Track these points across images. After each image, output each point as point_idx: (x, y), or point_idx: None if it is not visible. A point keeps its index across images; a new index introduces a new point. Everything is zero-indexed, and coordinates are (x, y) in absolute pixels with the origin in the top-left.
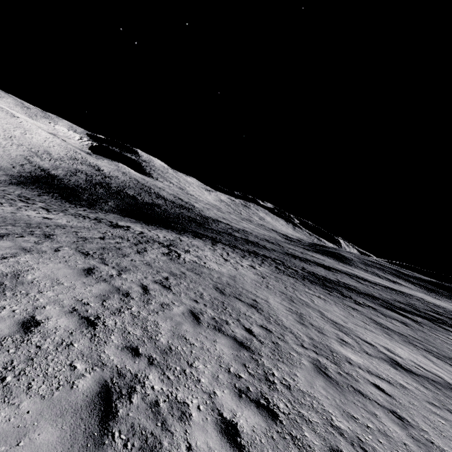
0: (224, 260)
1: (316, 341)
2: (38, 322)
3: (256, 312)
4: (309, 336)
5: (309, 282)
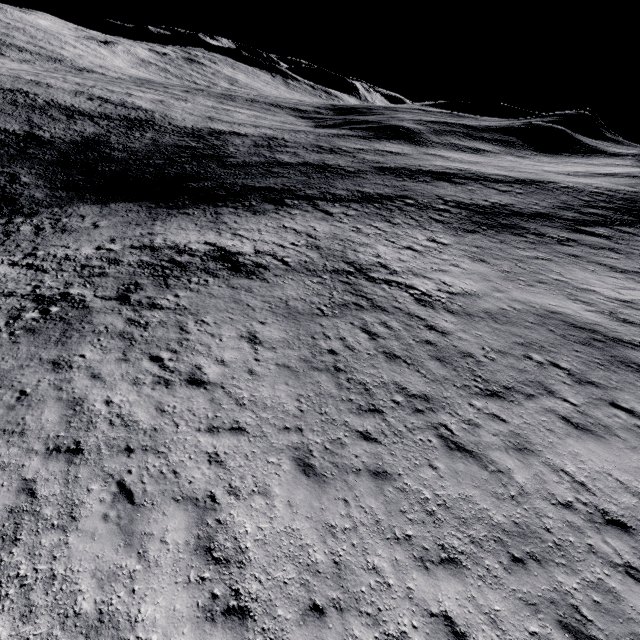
0: (415, 253)
1: None
2: None
3: (634, 351)
4: None
5: (493, 231)
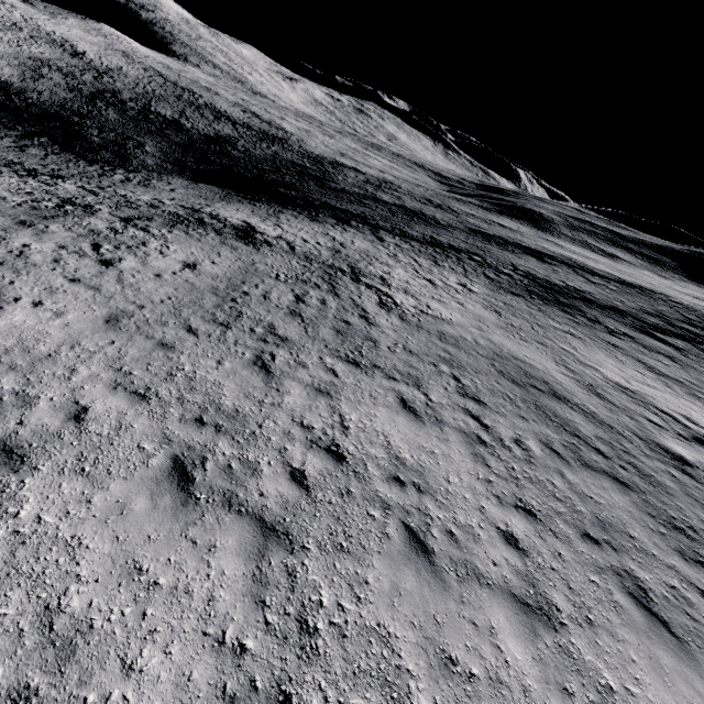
0: (430, 284)
1: (644, 439)
2: (510, 534)
3: (570, 409)
4: (634, 432)
5: (541, 302)
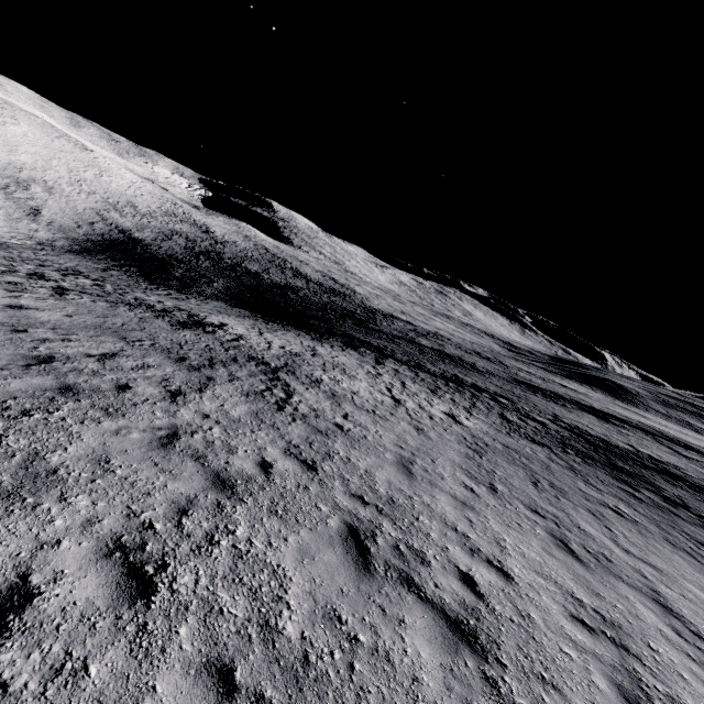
0: (393, 402)
1: None
2: None
3: (481, 686)
4: None
5: (579, 459)
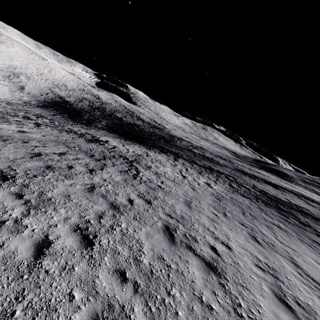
0: (182, 177)
1: None
2: None
3: (218, 286)
4: None
5: (263, 204)
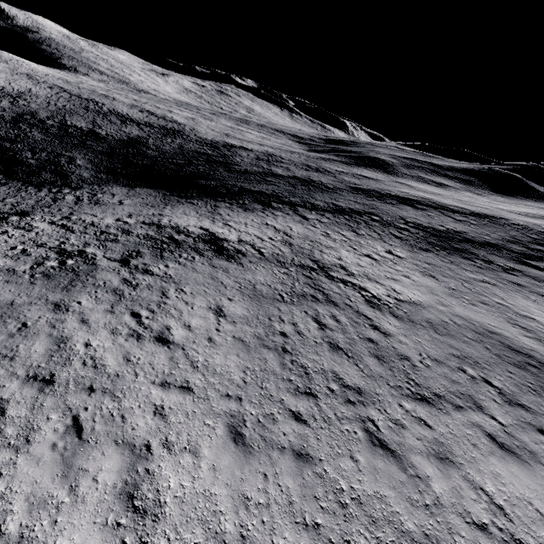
0: (373, 261)
1: None
2: None
3: None
4: None
5: (445, 252)
